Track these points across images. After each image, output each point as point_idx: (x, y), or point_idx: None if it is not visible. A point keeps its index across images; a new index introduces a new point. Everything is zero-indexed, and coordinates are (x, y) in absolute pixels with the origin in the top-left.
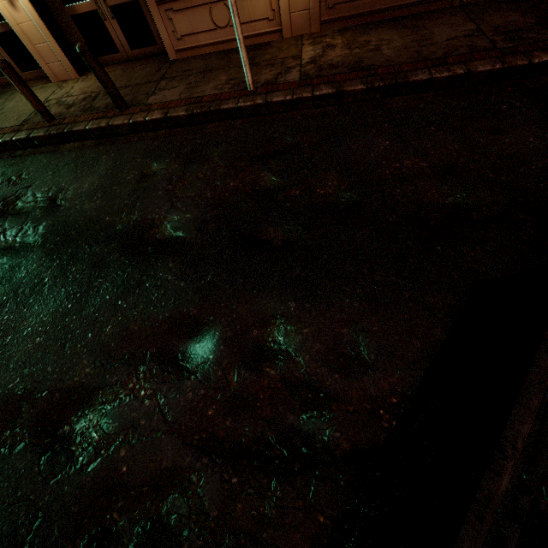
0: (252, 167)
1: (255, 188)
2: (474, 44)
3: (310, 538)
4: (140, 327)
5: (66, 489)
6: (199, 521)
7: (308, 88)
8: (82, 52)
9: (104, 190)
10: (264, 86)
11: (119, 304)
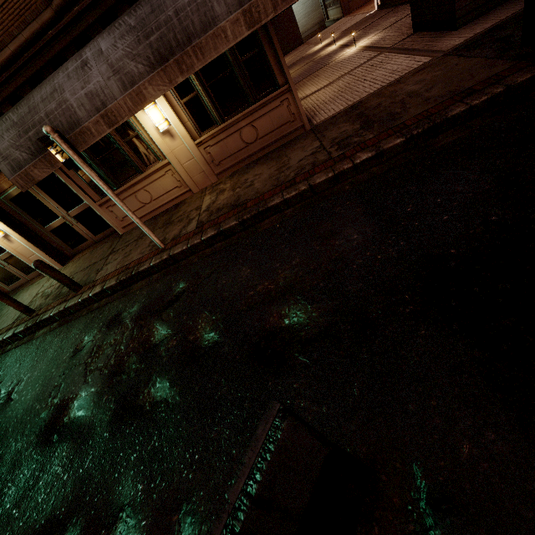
0: (149, 323)
1: (146, 346)
2: (316, 160)
3: None
4: None
5: None
6: None
7: (199, 235)
8: (36, 267)
9: (45, 375)
10: (171, 241)
11: (13, 514)
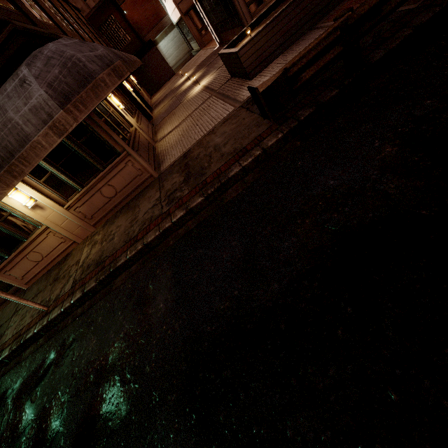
0: (22, 404)
1: (14, 435)
2: (153, 214)
3: None
4: None
5: None
6: None
7: (71, 297)
8: None
9: None
10: (53, 302)
11: None
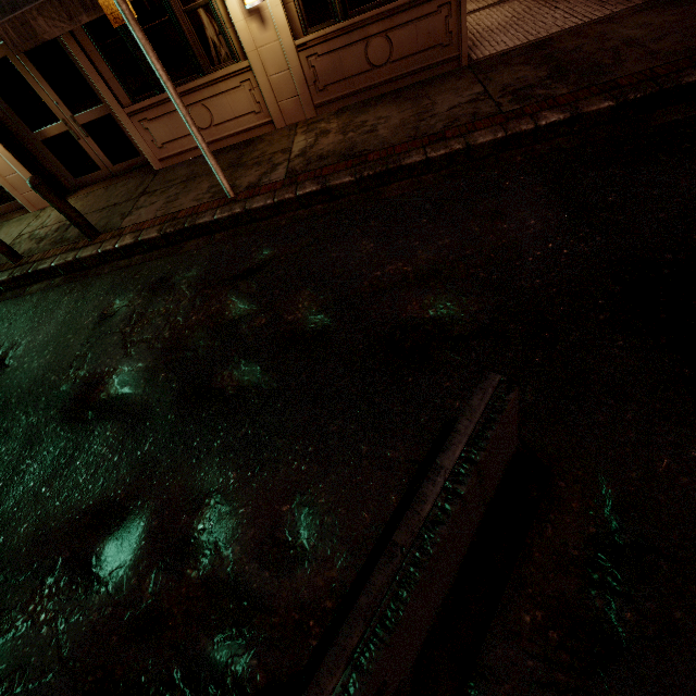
0: (219, 293)
1: (218, 321)
2: (478, 111)
3: None
4: (59, 523)
5: None
6: None
7: (292, 188)
8: (34, 187)
9: (57, 341)
10: (246, 190)
11: (42, 492)
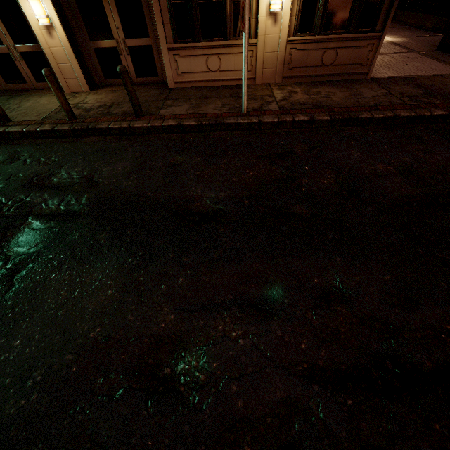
0: (263, 163)
1: (272, 177)
2: (392, 101)
3: (435, 444)
4: (211, 278)
5: (185, 429)
6: (332, 443)
7: (289, 115)
8: (122, 72)
9: (137, 172)
10: (253, 111)
11: (183, 260)
